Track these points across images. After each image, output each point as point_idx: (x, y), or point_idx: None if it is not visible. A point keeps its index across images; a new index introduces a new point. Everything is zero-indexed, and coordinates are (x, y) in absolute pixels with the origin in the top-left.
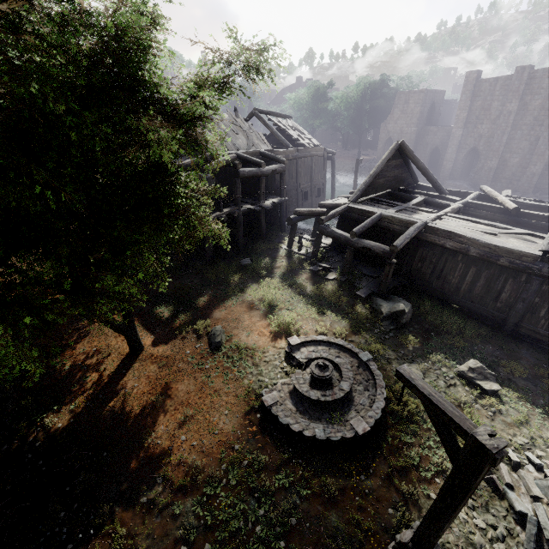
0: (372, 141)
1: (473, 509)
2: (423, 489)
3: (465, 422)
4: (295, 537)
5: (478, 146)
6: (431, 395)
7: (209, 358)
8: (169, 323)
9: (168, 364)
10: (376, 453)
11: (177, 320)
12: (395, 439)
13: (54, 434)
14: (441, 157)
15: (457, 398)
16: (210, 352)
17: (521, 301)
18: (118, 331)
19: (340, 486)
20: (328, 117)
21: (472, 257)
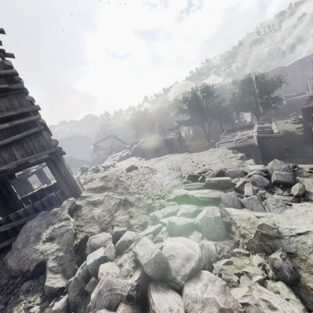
0: None
1: None
2: None
3: None
4: None
5: None
6: None
7: None
8: None
9: None
10: None
11: None
12: None
13: None
14: None
15: None
16: None
17: None
18: None
19: None
20: None
21: (299, 101)
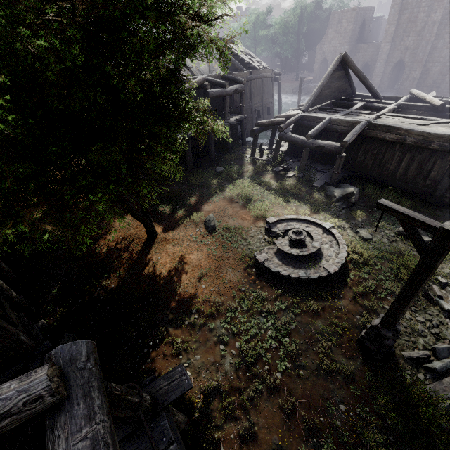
0: (307, 64)
1: (415, 312)
2: (379, 304)
3: (433, 223)
4: (295, 335)
5: (404, 58)
6: (406, 212)
7: (208, 237)
8: (171, 217)
9: (179, 243)
10: (343, 286)
11: (177, 214)
12: (356, 277)
13: (111, 291)
14: (370, 72)
15: (398, 249)
16: (208, 233)
17: (447, 176)
18: (140, 220)
19: (321, 306)
20: (268, 44)
21: (407, 146)
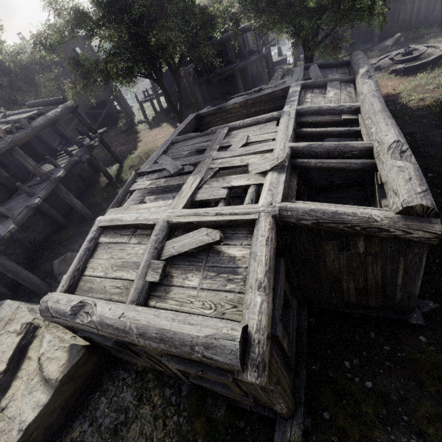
0: None
1: None
2: None
3: None
4: None
5: None
6: None
7: None
8: None
9: None
10: None
11: None
12: None
13: None
14: None
15: None
16: None
17: None
18: None
19: None
20: None
21: None
